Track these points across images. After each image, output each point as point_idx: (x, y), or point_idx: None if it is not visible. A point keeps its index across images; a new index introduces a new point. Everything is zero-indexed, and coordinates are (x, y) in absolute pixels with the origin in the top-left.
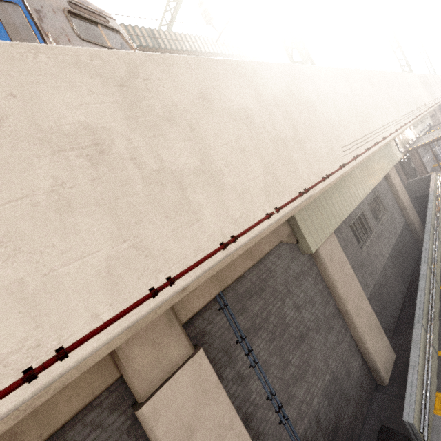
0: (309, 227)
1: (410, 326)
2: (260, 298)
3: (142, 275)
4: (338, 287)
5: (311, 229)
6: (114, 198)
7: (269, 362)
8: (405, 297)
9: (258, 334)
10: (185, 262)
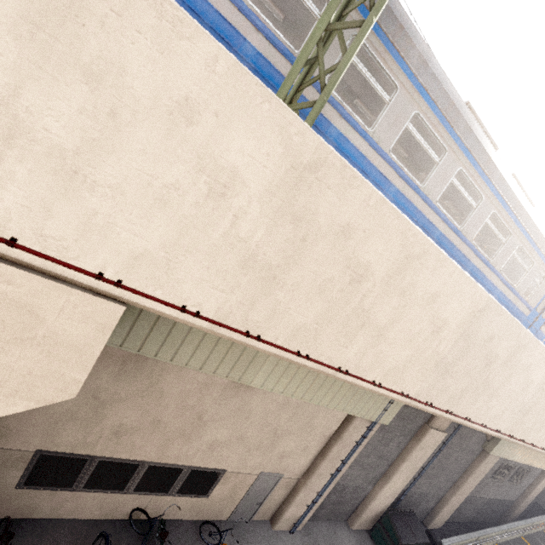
0: (502, 444)
1: (456, 532)
2: (459, 440)
3: (524, 435)
4: (472, 476)
5: (501, 446)
6: (541, 417)
7: (434, 460)
8: (464, 522)
9: (445, 448)
10: (526, 440)
